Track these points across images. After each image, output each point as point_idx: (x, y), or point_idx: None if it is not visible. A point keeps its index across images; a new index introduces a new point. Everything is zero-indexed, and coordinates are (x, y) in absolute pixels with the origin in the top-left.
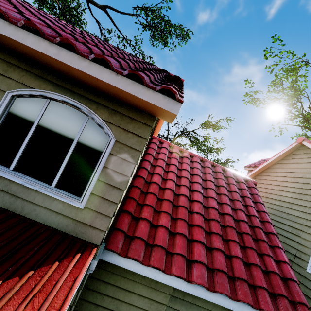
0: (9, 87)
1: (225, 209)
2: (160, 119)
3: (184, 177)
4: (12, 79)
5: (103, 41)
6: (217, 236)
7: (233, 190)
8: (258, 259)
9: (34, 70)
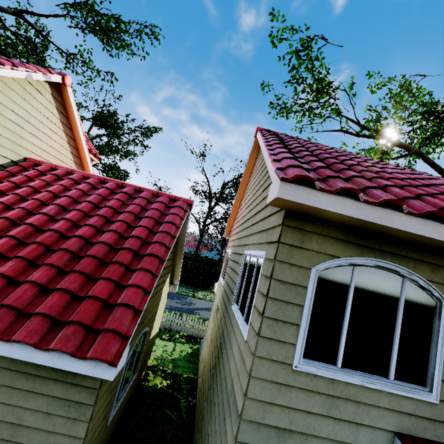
0: None
1: (79, 231)
2: (77, 143)
3: (35, 199)
4: None
5: None
6: (18, 260)
7: (125, 210)
8: (78, 284)
9: None
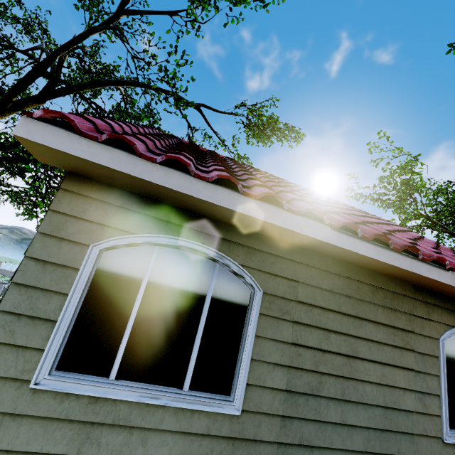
0: (437, 331)
1: None
2: None
3: None
4: (434, 321)
5: (338, 201)
6: None
7: None
8: None
9: (446, 304)
